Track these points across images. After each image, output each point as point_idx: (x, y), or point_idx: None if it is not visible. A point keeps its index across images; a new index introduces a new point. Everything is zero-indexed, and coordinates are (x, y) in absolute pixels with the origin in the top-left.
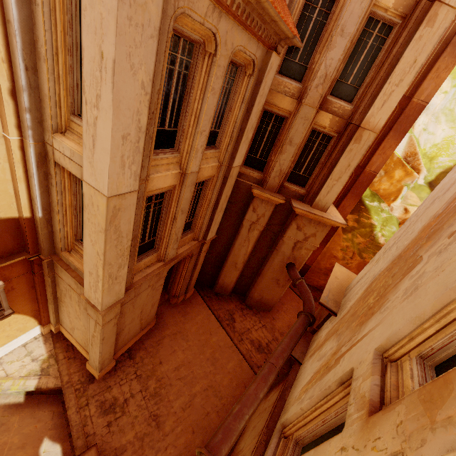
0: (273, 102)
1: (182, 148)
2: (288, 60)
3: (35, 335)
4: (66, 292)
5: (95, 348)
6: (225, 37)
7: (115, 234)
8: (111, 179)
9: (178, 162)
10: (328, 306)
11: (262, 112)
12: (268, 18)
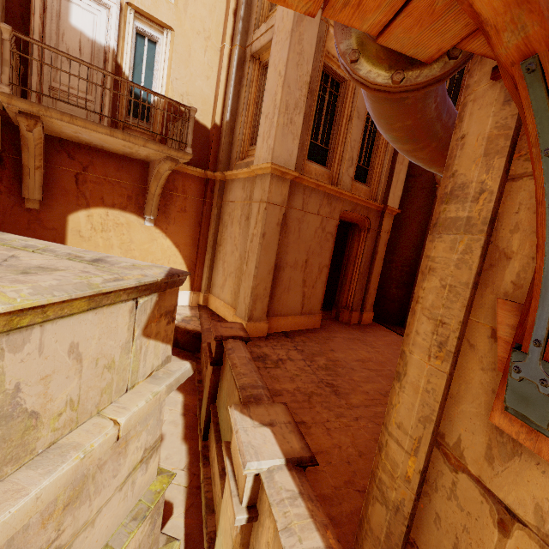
0: None
1: None
2: None
3: (183, 305)
4: (229, 219)
5: (250, 263)
6: None
7: (298, 47)
8: None
9: None
10: None
11: None
12: None
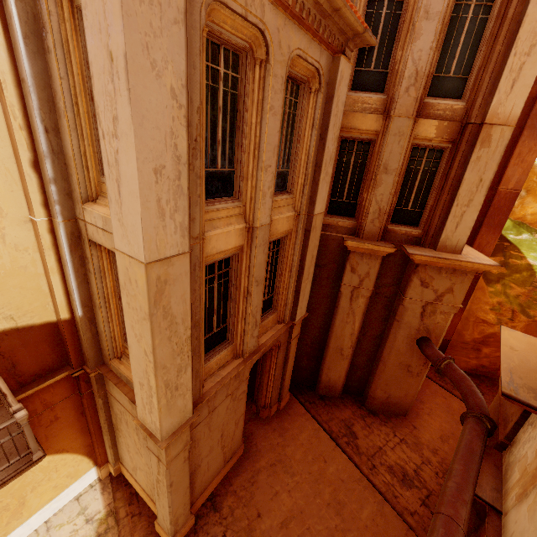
0: (351, 125)
1: (244, 194)
2: (361, 71)
3: (91, 482)
4: (121, 416)
5: (162, 499)
6: (277, 36)
7: (166, 320)
8: (147, 235)
9: (241, 213)
10: (521, 397)
11: (339, 142)
12: (328, 8)
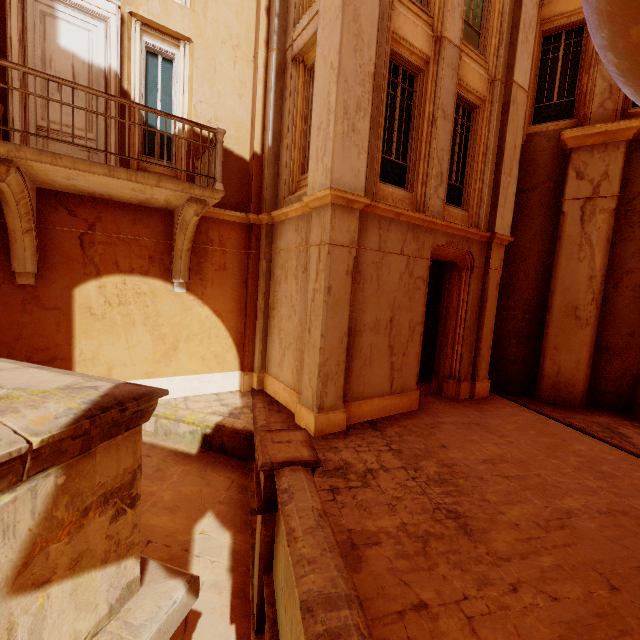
0: (554, 13)
1: (432, 6)
2: None
3: (232, 390)
4: (282, 273)
5: (314, 330)
6: None
7: (354, 26)
8: None
9: (429, 23)
10: None
11: (541, 40)
12: None
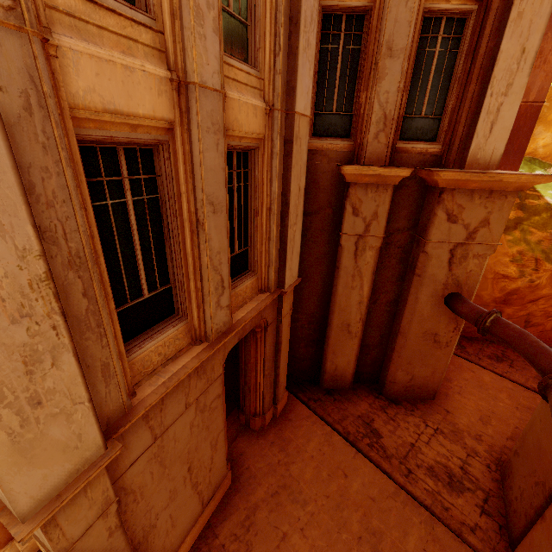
0: None
1: (157, 4)
2: None
3: None
4: None
5: None
6: None
7: None
8: None
9: (157, 47)
10: None
11: (320, 18)
12: None
